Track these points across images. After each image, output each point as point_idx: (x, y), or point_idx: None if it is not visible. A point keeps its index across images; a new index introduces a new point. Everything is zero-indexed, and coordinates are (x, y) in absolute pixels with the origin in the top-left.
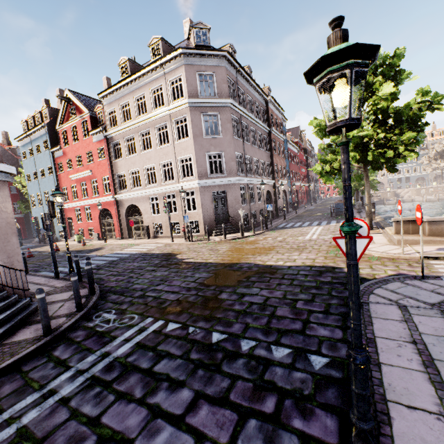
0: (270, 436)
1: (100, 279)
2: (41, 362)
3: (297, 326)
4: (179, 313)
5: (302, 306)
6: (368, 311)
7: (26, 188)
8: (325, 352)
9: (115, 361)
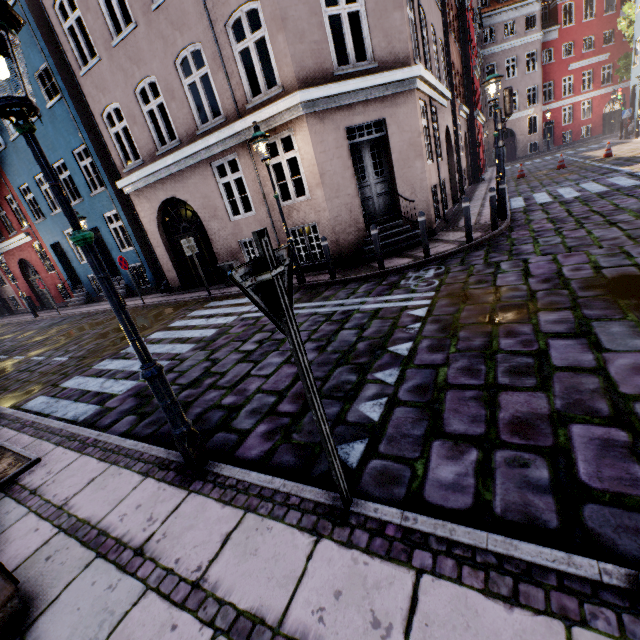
0: (256, 411)
1: (526, 223)
2: (353, 287)
3: (458, 427)
4: (453, 304)
5: (576, 434)
6: (631, 633)
7: (634, 26)
8: (371, 463)
9: (354, 310)
